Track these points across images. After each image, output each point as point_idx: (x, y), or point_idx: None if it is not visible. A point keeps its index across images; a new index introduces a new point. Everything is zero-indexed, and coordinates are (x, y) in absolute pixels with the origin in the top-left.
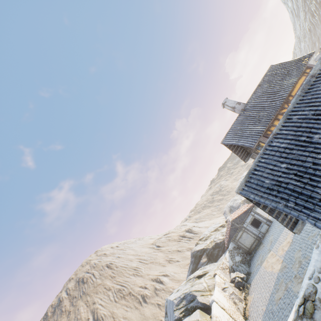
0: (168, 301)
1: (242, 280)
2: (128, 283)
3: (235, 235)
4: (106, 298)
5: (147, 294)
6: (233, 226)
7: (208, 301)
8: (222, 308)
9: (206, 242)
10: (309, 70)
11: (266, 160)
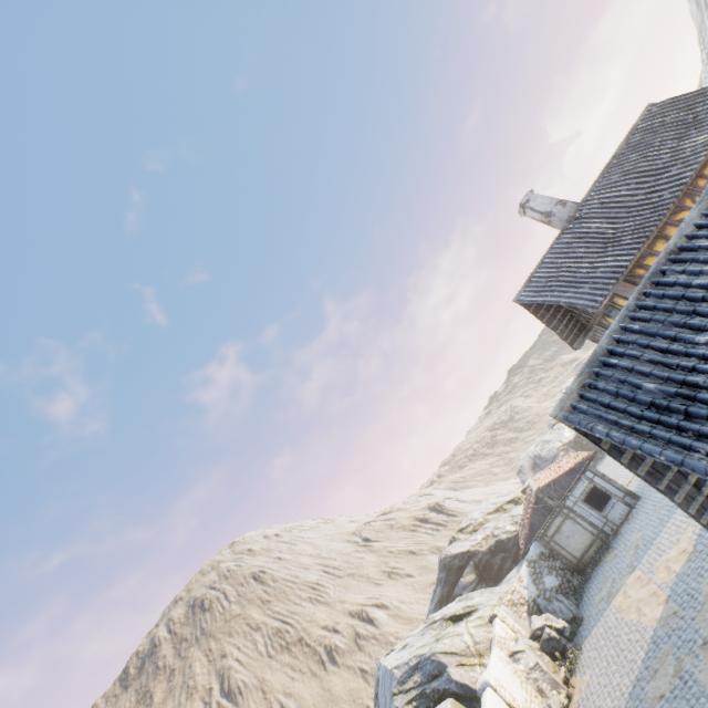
0: (382, 669)
1: (560, 636)
2: (297, 617)
3: (545, 525)
4: (250, 647)
5: (339, 644)
6: (541, 503)
7: (476, 681)
8: (508, 705)
9: (476, 536)
10: None
11: (644, 324)
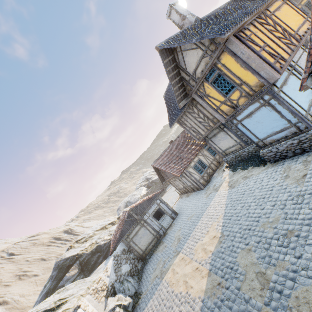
0: None
1: (126, 311)
2: None
3: (129, 231)
4: None
5: None
6: (131, 218)
7: None
8: None
9: (85, 244)
10: None
11: None
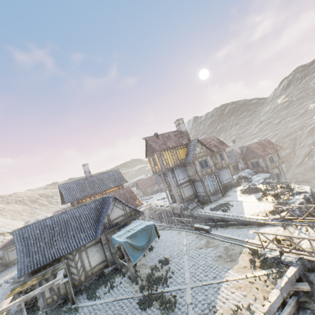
0: None
1: None
2: None
3: (10, 247)
4: None
5: None
6: None
7: None
8: None
9: None
10: (121, 187)
11: (38, 225)
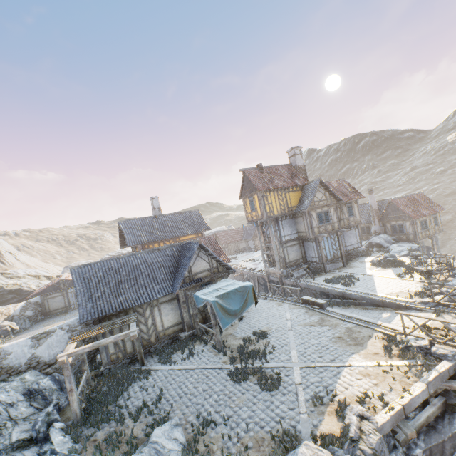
0: None
1: (12, 331)
2: None
3: (51, 293)
4: None
5: None
6: (59, 285)
7: None
8: None
9: (10, 280)
10: (200, 235)
11: (100, 265)
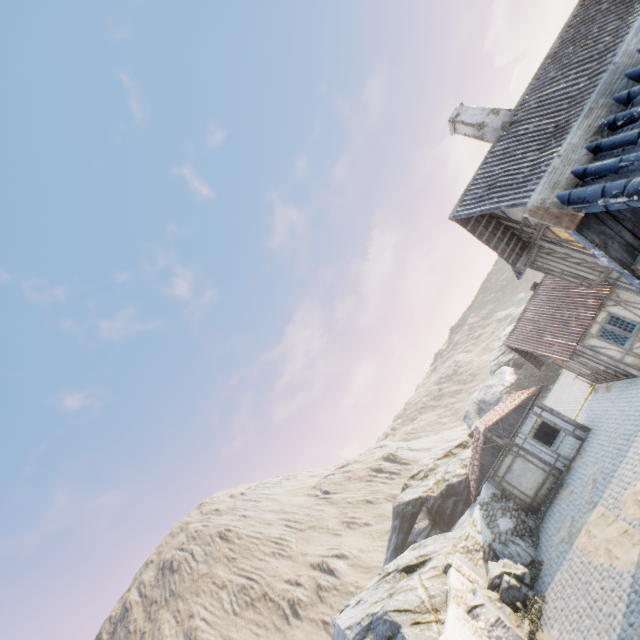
0: (336, 627)
1: (520, 583)
2: (261, 572)
3: (495, 465)
4: (216, 606)
5: (301, 598)
6: (490, 443)
7: None
8: None
9: (427, 481)
10: None
11: None
